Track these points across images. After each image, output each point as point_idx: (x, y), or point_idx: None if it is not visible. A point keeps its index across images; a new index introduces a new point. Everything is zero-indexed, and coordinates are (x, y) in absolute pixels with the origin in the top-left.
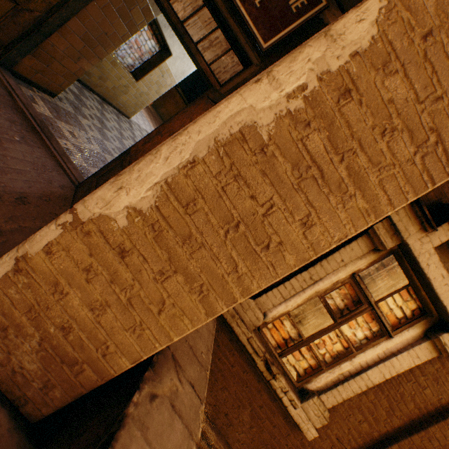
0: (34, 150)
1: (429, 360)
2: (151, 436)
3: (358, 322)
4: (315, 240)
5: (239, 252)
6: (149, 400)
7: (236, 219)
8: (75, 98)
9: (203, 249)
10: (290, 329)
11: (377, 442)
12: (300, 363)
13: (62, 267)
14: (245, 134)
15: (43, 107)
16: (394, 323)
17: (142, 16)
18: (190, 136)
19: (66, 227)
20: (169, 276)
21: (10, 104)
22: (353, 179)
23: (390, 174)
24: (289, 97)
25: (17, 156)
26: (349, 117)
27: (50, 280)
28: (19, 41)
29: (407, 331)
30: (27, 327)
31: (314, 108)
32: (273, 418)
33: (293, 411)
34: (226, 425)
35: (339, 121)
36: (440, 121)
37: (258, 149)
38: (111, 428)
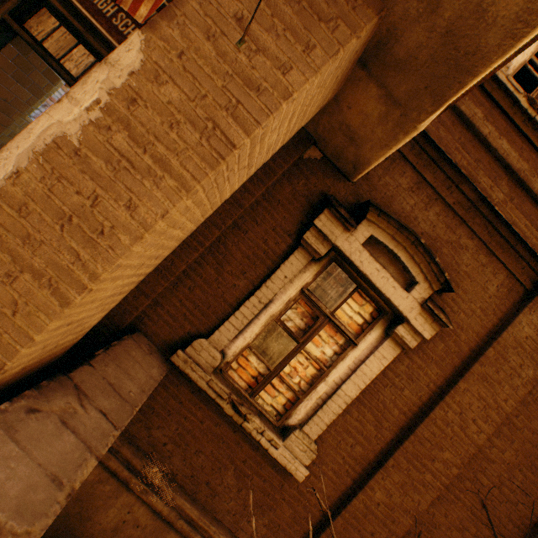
0: None
1: (398, 359)
2: (22, 437)
3: (324, 339)
4: (143, 220)
5: (78, 242)
6: (25, 411)
7: (69, 214)
8: None
9: (44, 246)
10: (258, 364)
11: (375, 464)
12: (278, 400)
13: None
14: (59, 143)
15: None
16: (359, 331)
17: (45, 79)
18: (10, 151)
19: None
20: (17, 277)
21: None
22: (160, 165)
23: (187, 156)
24: (88, 110)
25: None
26: (141, 119)
27: None
28: None
29: (369, 335)
30: None
31: (111, 116)
32: (261, 471)
33: (276, 452)
34: (211, 497)
35: (135, 122)
36: (212, 113)
37: (73, 154)
38: None
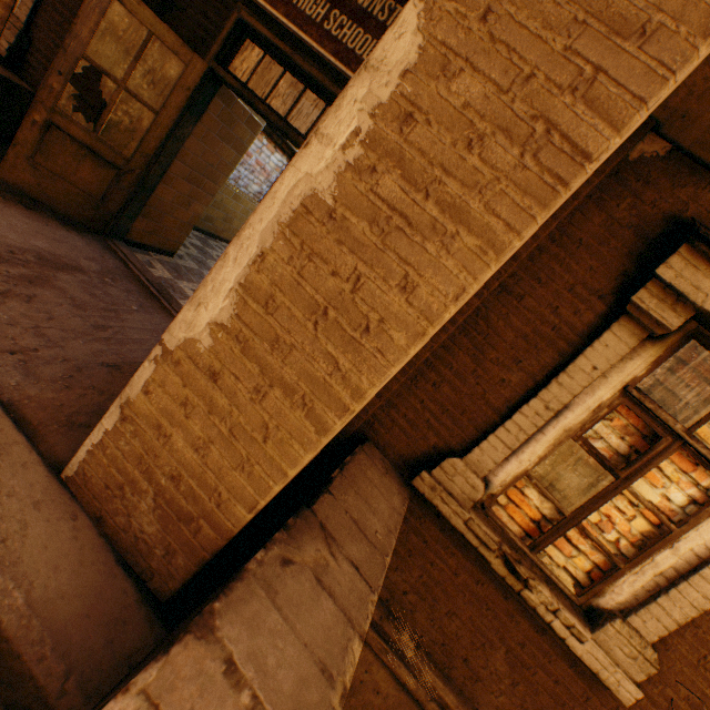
0: (153, 317)
1: None
2: (282, 602)
3: (667, 474)
4: (424, 306)
5: (336, 344)
6: (279, 563)
7: (323, 305)
8: (198, 252)
9: (294, 351)
10: (539, 503)
11: None
12: (576, 563)
13: (161, 406)
14: (308, 206)
15: (162, 270)
16: None
17: (247, 130)
18: (252, 228)
19: (158, 361)
20: (266, 392)
21: (127, 275)
22: (450, 214)
23: (497, 192)
24: (344, 148)
25: (136, 325)
26: (420, 144)
27: (153, 423)
28: (127, 206)
29: None
30: (140, 482)
31: (376, 149)
32: (549, 666)
33: (579, 647)
34: (470, 680)
35: (410, 152)
36: (542, 104)
37: (326, 218)
38: (229, 582)
